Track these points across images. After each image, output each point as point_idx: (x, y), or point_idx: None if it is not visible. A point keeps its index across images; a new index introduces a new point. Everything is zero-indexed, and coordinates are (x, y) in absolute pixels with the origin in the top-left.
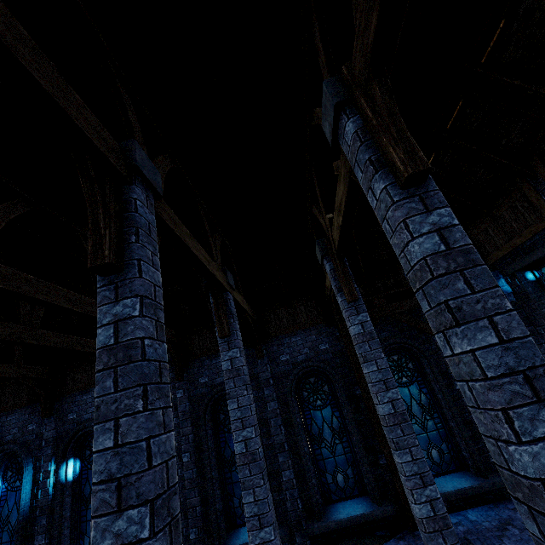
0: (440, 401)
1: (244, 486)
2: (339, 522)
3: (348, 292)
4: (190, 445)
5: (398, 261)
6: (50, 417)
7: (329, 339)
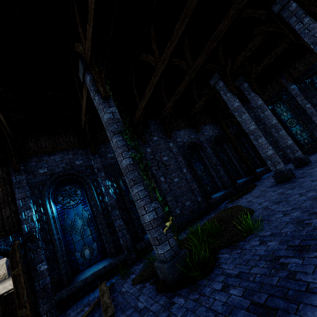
0: (249, 149)
1: (260, 136)
2: (243, 182)
3: (258, 90)
4: (184, 165)
5: (227, 107)
6: (94, 155)
7: (217, 129)
